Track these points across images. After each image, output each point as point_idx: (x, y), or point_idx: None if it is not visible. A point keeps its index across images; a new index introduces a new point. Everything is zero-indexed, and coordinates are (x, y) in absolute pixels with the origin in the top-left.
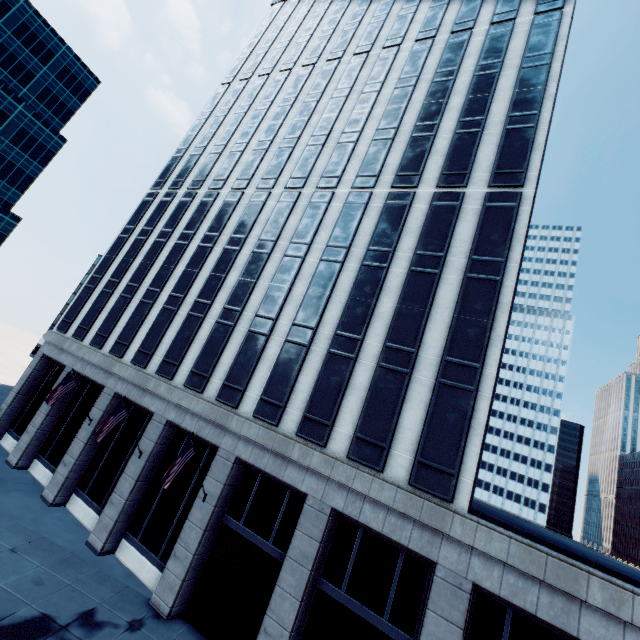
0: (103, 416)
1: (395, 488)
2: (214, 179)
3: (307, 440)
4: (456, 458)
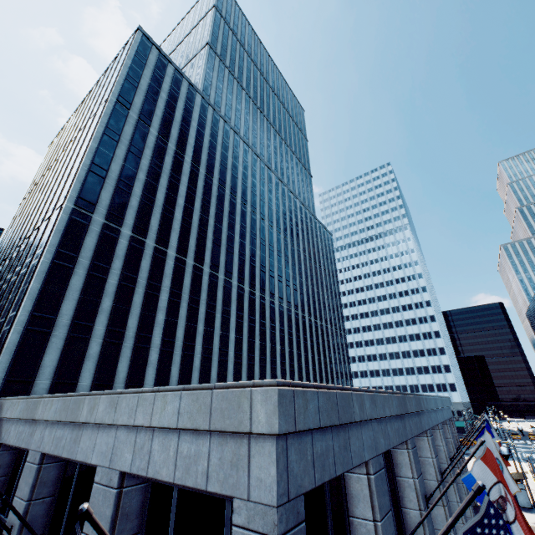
0: None
1: None
2: None
3: None
4: None
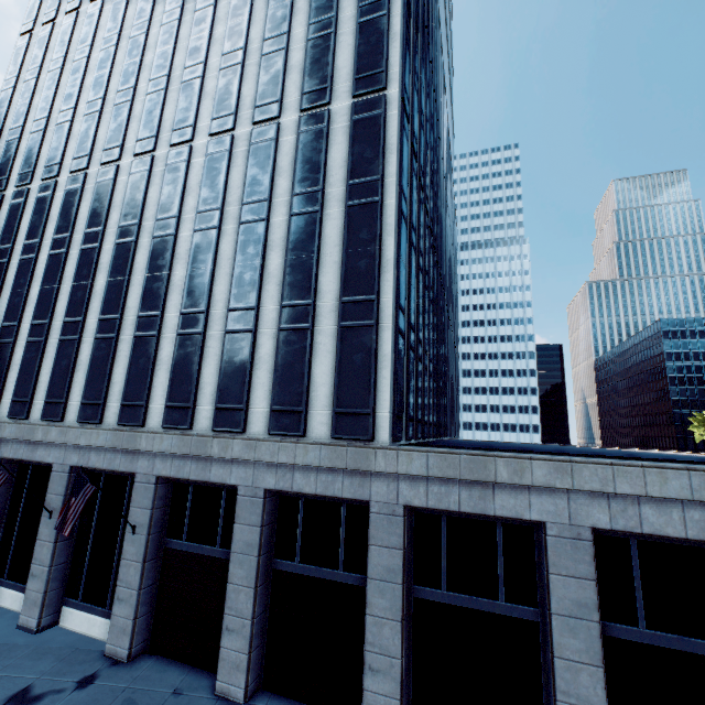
0: None
1: (319, 447)
2: (45, 166)
3: (225, 432)
4: (369, 397)
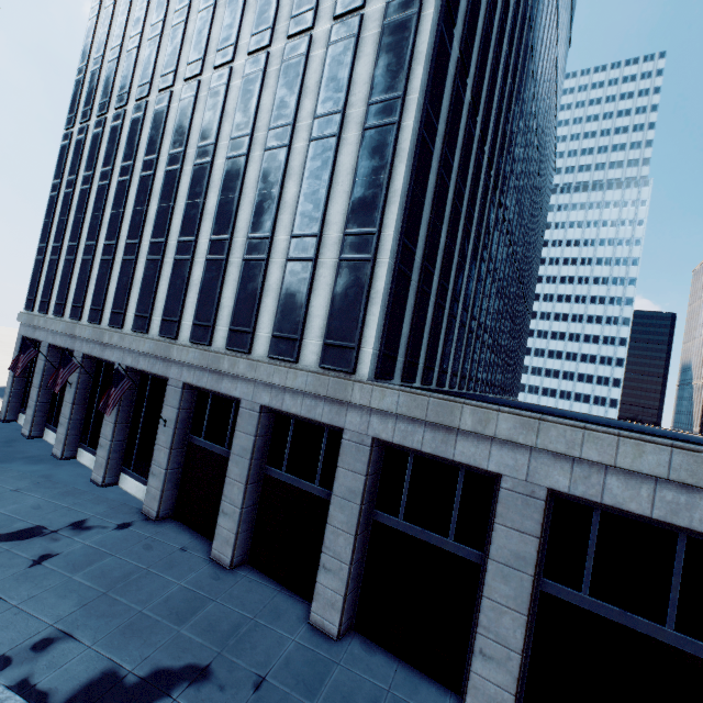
0: (80, 377)
1: (306, 373)
2: (118, 95)
3: (235, 351)
4: (356, 331)
